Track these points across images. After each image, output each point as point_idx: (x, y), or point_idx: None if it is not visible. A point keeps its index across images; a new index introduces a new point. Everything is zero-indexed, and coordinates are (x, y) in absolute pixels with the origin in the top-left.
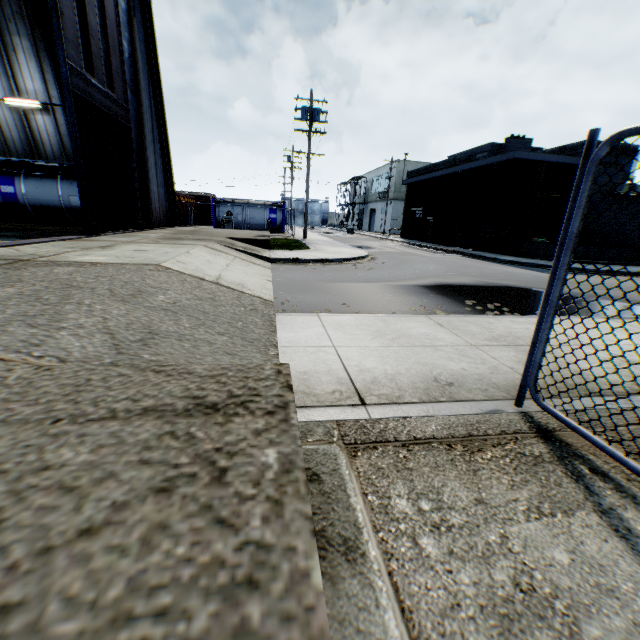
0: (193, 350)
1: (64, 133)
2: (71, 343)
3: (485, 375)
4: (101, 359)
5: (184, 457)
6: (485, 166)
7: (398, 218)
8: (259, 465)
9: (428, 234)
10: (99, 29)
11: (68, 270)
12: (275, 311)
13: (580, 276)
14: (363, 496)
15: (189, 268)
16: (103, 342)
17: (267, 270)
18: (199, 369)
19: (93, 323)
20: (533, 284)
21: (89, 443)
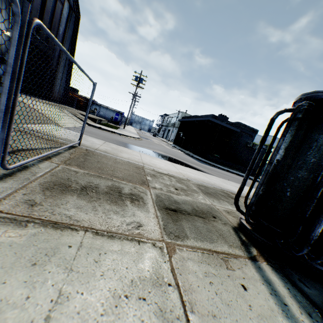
0: None
1: None
2: None
3: (86, 144)
4: None
5: None
6: (203, 121)
7: None
8: None
9: (182, 144)
10: (48, 21)
11: None
12: None
13: (213, 167)
14: None
15: (36, 107)
16: None
17: (81, 125)
18: None
19: None
20: (184, 160)
21: None
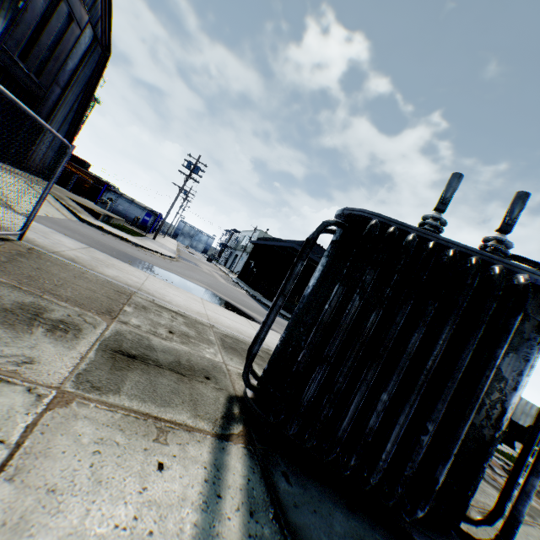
0: None
1: None
2: None
3: (40, 242)
4: None
5: None
6: (286, 248)
7: None
8: None
9: (250, 280)
10: (49, 46)
11: None
12: None
13: (286, 321)
14: None
15: None
16: None
17: (63, 216)
18: None
19: None
20: (237, 302)
21: None
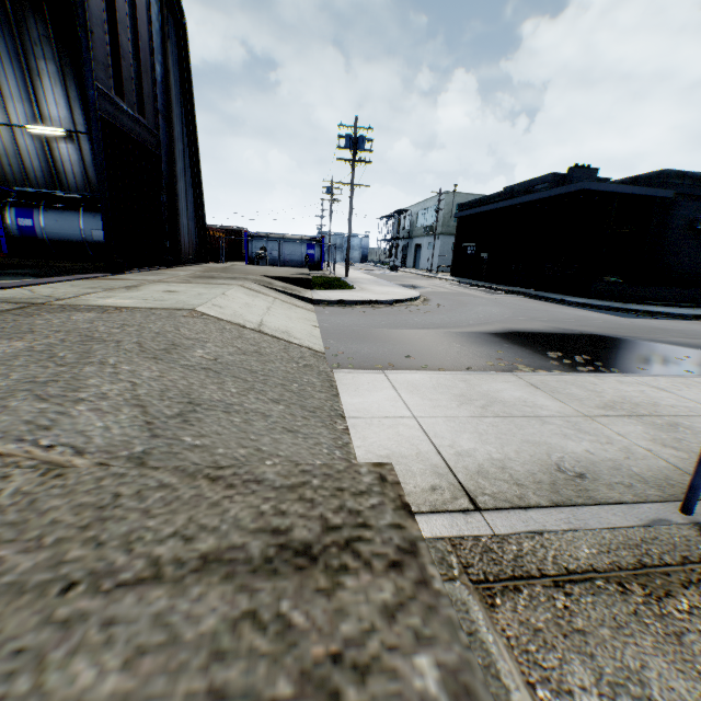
0: (245, 427)
1: (88, 162)
2: (91, 423)
3: (620, 461)
4: (130, 447)
5: (283, 679)
6: (548, 198)
7: (447, 254)
8: (416, 700)
9: (482, 272)
10: (131, 50)
11: (88, 317)
12: (329, 365)
13: (666, 321)
14: (529, 689)
15: (227, 313)
16: (132, 419)
17: (311, 313)
18: (270, 474)
19: (119, 391)
20: (617, 331)
21: (120, 642)
